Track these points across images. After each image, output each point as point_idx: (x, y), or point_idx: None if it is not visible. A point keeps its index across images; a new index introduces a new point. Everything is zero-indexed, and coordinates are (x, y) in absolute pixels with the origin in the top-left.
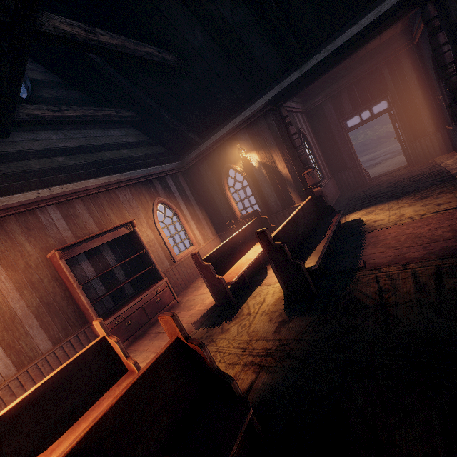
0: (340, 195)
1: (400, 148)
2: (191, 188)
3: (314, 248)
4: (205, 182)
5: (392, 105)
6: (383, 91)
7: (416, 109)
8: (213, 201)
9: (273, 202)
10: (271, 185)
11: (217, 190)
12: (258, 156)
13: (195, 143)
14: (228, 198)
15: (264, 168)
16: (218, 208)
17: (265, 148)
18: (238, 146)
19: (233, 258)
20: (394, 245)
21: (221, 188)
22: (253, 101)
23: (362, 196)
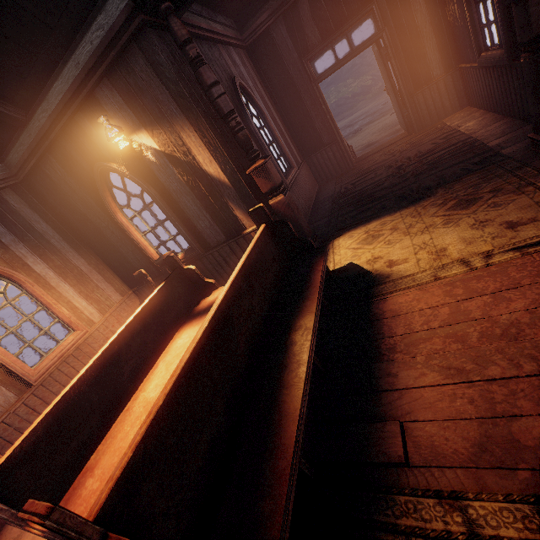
0: (319, 190)
1: (381, 107)
2: (47, 217)
3: (274, 424)
4: (72, 202)
5: (381, 27)
6: (367, 0)
7: (417, 34)
8: (102, 235)
9: (207, 228)
10: (196, 197)
11: (100, 215)
12: (154, 140)
13: (10, 121)
14: (125, 228)
15: (173, 165)
16: (116, 248)
17: (163, 121)
18: (106, 120)
19: (114, 402)
20: (462, 367)
21: (107, 211)
22: (103, 2)
23: (352, 195)
